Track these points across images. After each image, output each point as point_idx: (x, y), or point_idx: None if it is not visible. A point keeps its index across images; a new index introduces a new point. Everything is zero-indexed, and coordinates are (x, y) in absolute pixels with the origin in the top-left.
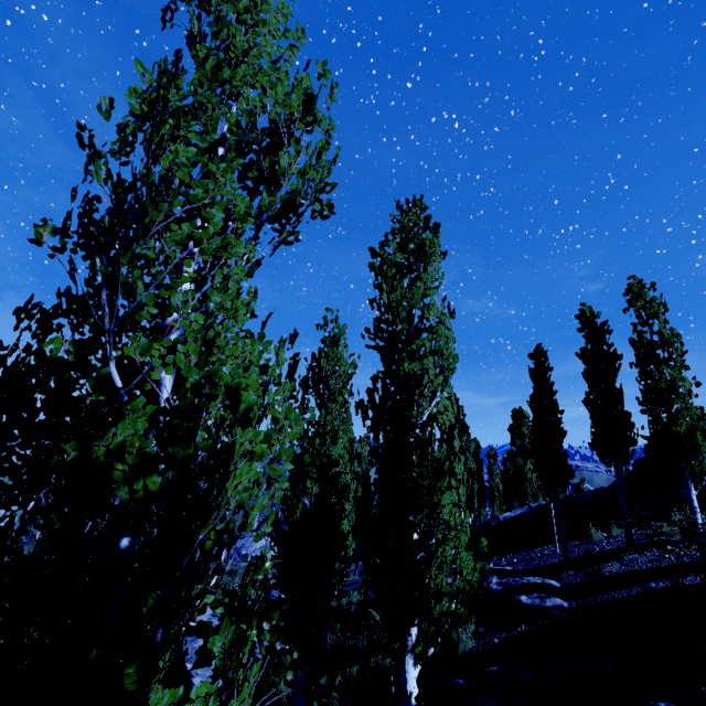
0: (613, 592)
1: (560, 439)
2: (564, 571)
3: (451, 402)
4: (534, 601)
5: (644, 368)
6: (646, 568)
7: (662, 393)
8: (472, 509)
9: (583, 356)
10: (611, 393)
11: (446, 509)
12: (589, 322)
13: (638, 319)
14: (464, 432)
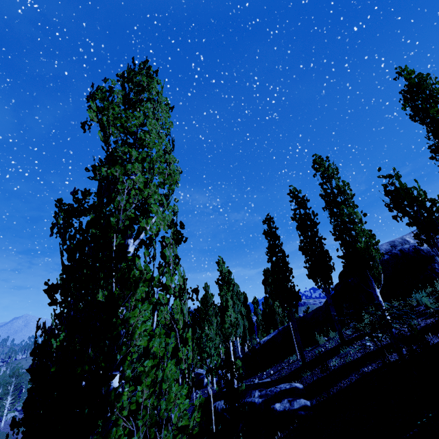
0: (340, 383)
1: (289, 274)
2: (304, 373)
3: (220, 264)
4: (285, 407)
5: (332, 209)
6: (357, 357)
7: (345, 224)
8: (246, 340)
9: (295, 218)
10: (315, 238)
11: (140, 330)
12: (295, 195)
13: (322, 180)
14: (231, 284)
